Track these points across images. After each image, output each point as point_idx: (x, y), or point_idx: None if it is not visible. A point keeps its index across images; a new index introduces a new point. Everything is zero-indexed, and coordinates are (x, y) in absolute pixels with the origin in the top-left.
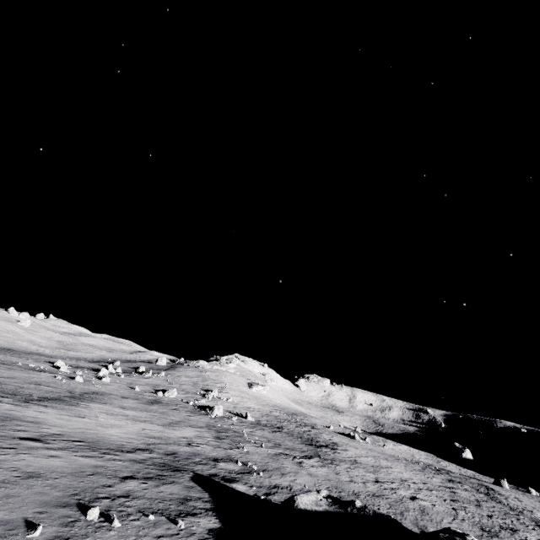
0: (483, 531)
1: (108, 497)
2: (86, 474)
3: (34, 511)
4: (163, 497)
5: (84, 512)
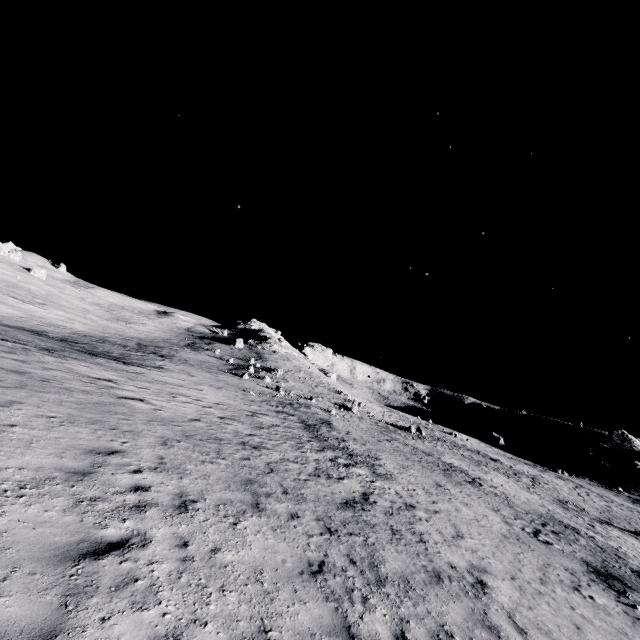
0: None
1: None
2: None
3: None
4: None
5: None
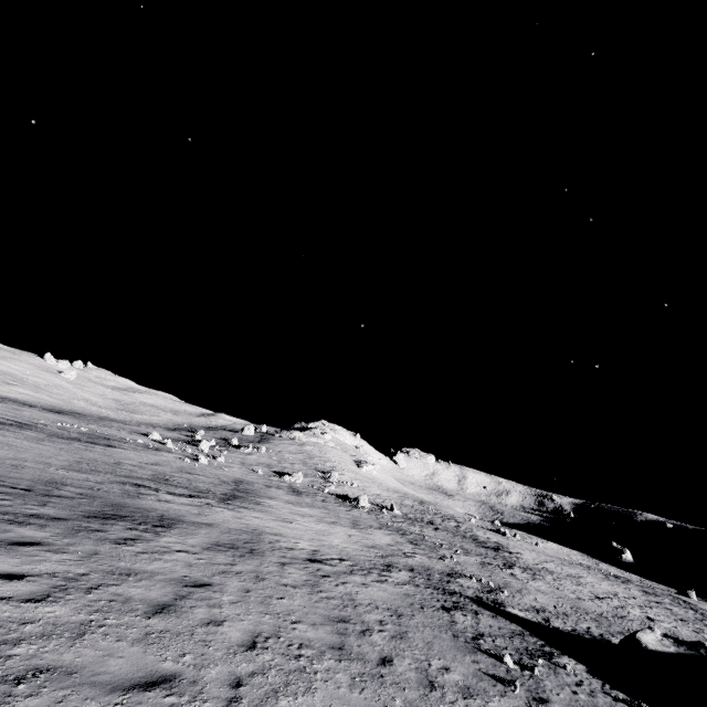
0: None
1: (476, 637)
2: (419, 607)
3: (470, 661)
4: (502, 633)
5: (495, 659)
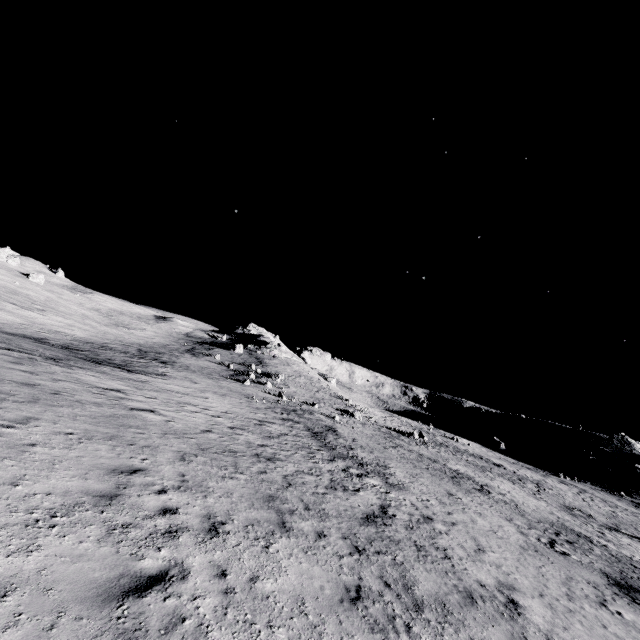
0: None
1: None
2: None
3: None
4: None
5: None
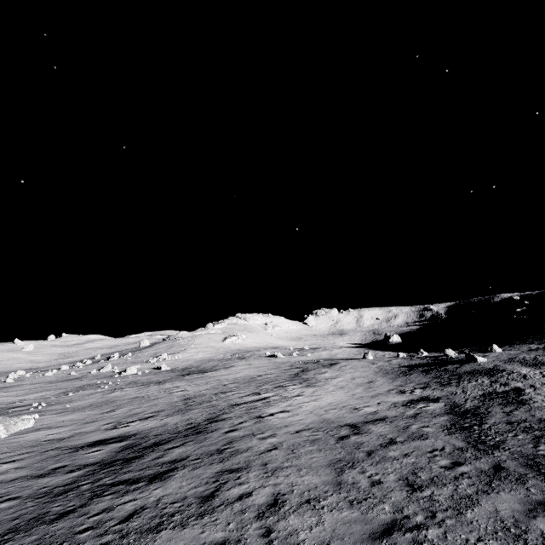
0: (182, 400)
1: None
2: None
3: None
4: None
5: None
